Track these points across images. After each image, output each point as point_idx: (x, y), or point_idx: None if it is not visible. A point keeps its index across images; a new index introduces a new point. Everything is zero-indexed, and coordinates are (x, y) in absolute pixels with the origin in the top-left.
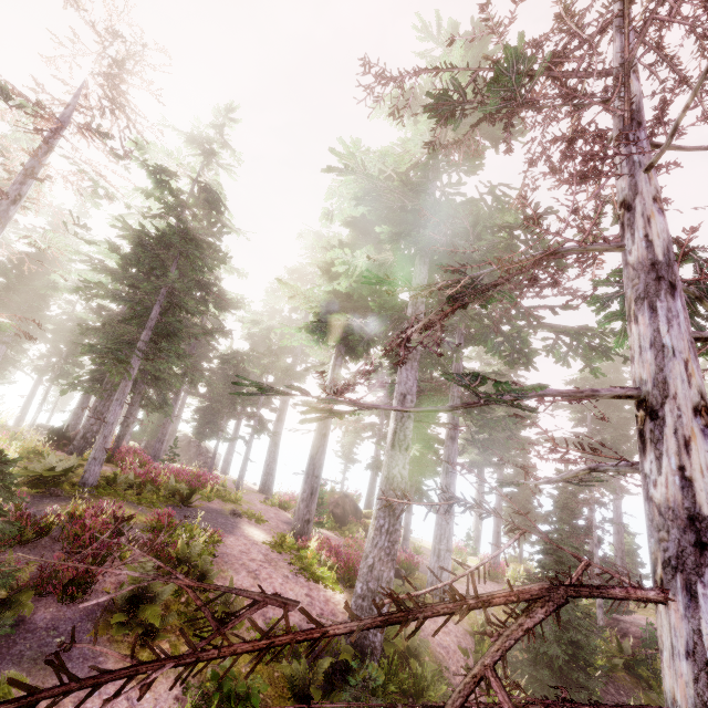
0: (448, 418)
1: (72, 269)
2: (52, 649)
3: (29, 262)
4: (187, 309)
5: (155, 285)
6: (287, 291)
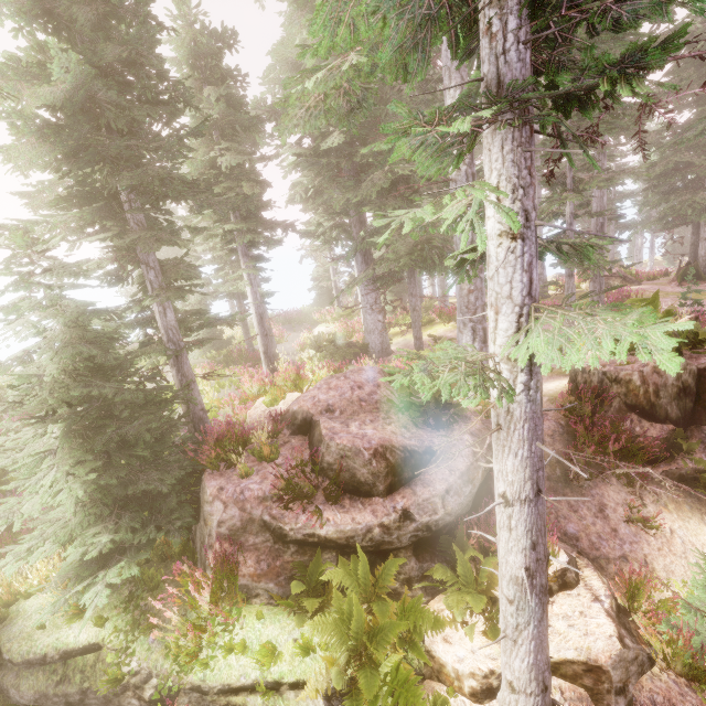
0: None
1: None
2: None
3: None
4: None
5: None
6: None
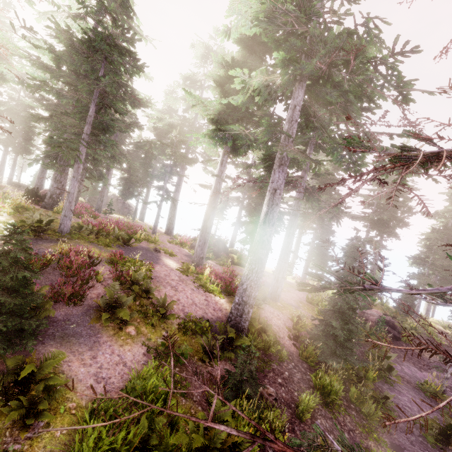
0: (294, 202)
1: (12, 61)
2: (70, 331)
3: None
4: (116, 109)
5: (90, 88)
6: (190, 100)
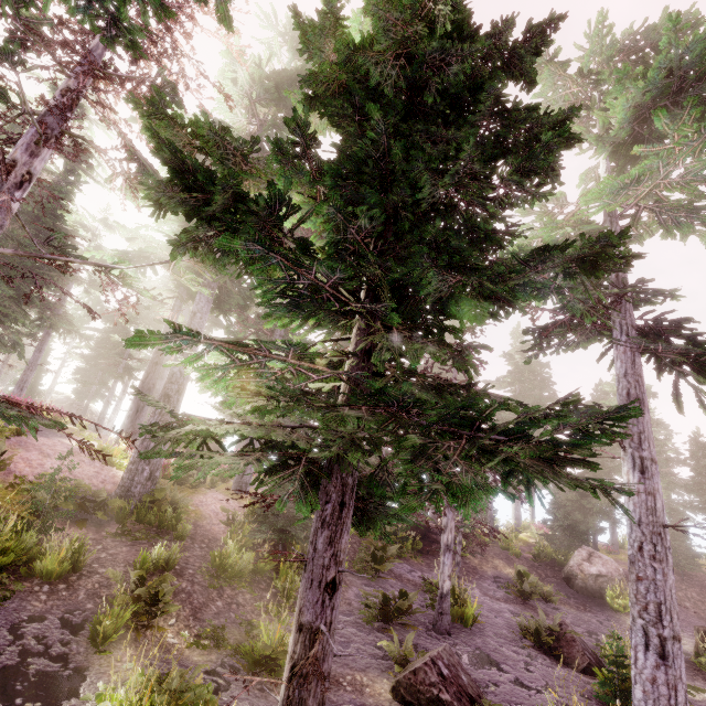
0: None
1: None
2: None
3: None
4: (19, 240)
5: None
6: (127, 234)
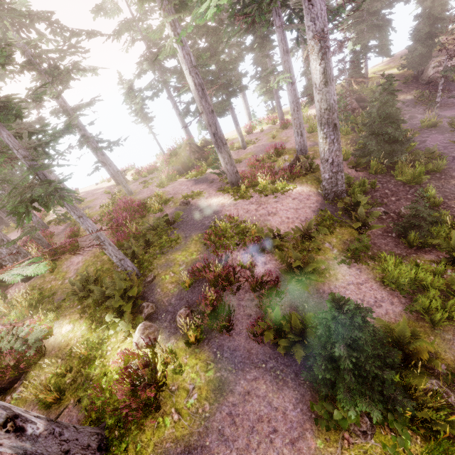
0: (280, 35)
1: None
2: (313, 309)
3: None
4: None
5: None
6: None
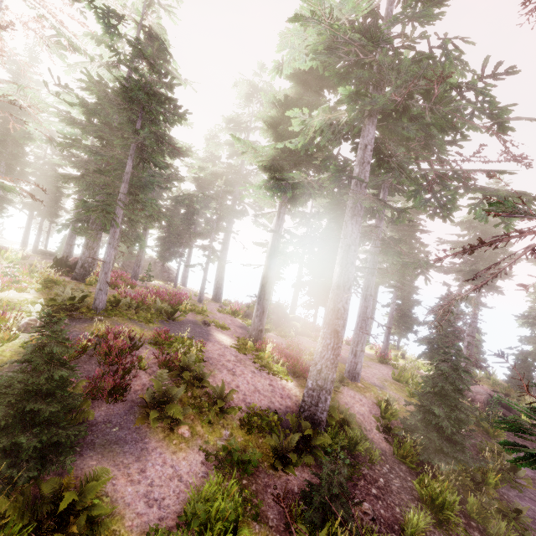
0: (370, 257)
1: (38, 117)
2: (112, 437)
3: (12, 121)
4: (155, 163)
5: (127, 142)
6: (240, 146)
